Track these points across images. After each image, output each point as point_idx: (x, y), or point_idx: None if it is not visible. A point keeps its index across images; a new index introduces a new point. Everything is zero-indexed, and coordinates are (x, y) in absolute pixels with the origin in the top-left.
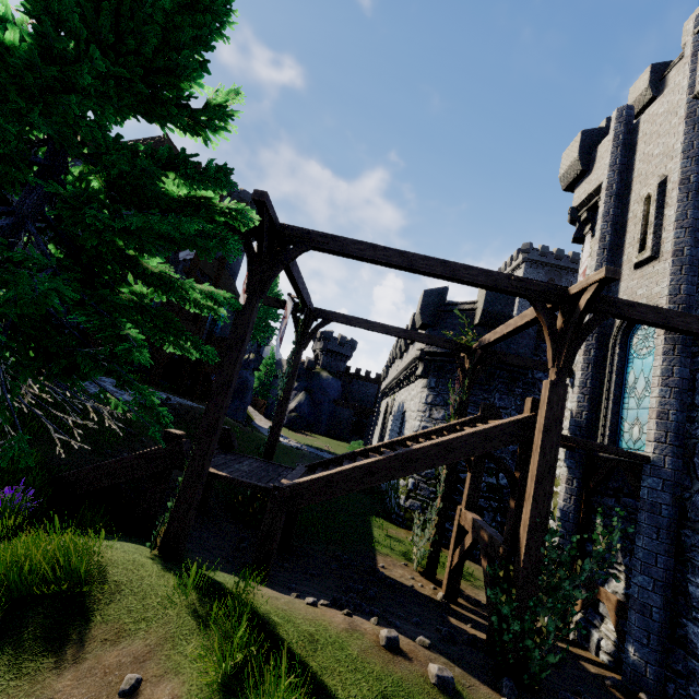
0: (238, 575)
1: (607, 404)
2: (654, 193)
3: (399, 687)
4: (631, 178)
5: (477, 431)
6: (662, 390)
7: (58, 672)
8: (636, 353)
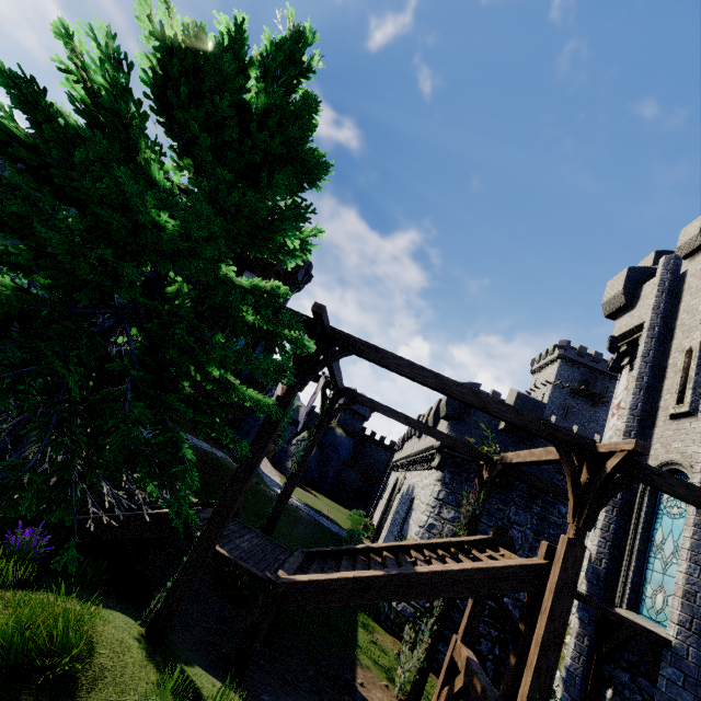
0: (215, 673)
1: (630, 558)
2: (696, 349)
3: None
4: (674, 325)
5: (485, 568)
6: (690, 566)
7: None
8: (666, 509)
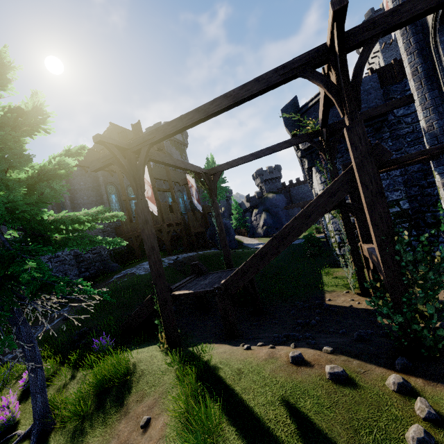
0: (216, 342)
1: None
2: None
3: (296, 388)
4: None
5: (321, 194)
6: None
7: (120, 421)
8: None
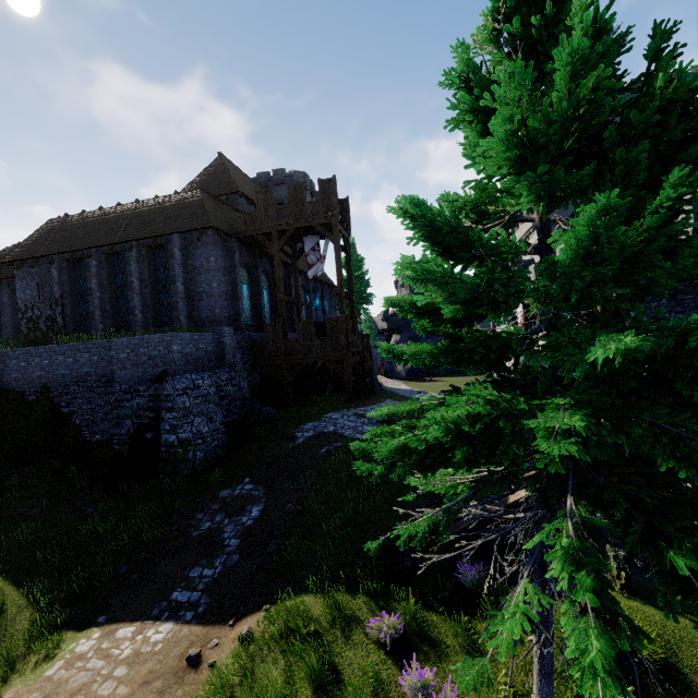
0: None
1: None
2: None
3: None
4: None
5: None
6: None
7: None
8: None
